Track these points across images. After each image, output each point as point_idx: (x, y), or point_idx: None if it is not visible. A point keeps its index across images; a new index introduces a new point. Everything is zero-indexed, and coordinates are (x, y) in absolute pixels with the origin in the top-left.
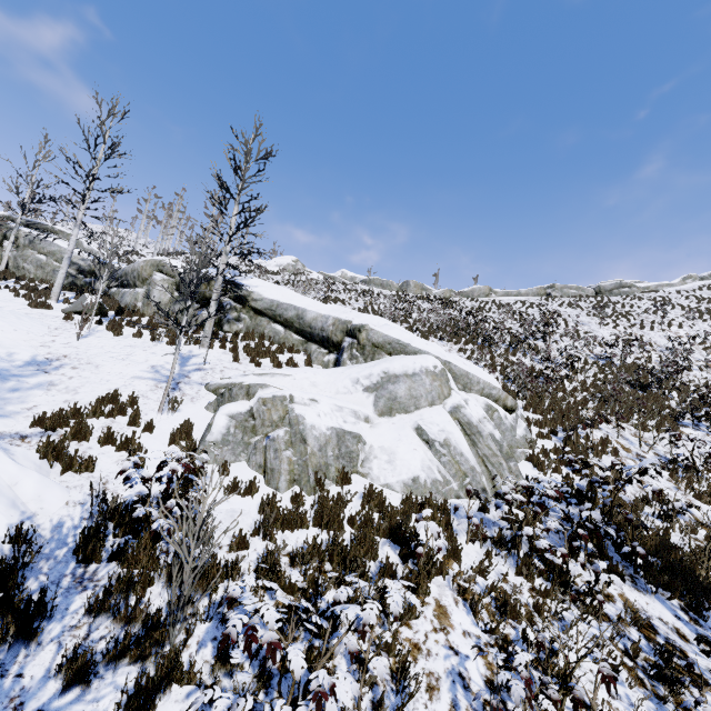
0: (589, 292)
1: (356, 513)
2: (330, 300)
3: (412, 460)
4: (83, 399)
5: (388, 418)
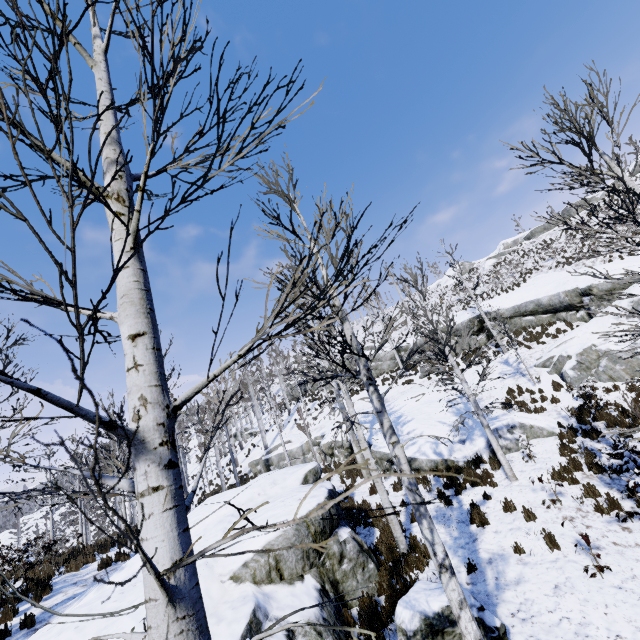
0: None
1: None
2: (525, 275)
3: None
4: (499, 397)
5: None
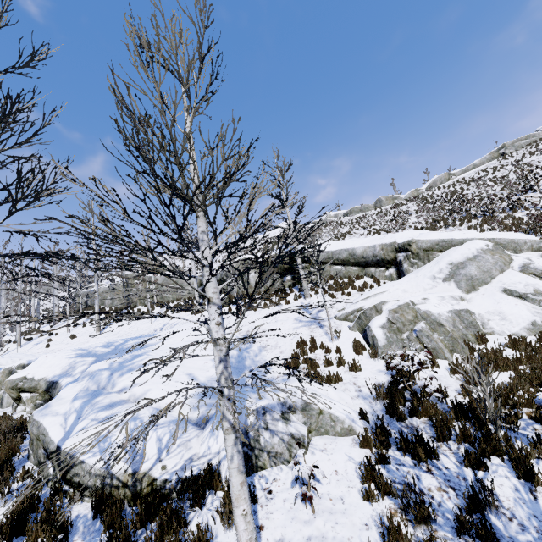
0: (540, 135)
1: (520, 354)
2: (340, 237)
3: (520, 312)
4: (287, 348)
5: (474, 292)
